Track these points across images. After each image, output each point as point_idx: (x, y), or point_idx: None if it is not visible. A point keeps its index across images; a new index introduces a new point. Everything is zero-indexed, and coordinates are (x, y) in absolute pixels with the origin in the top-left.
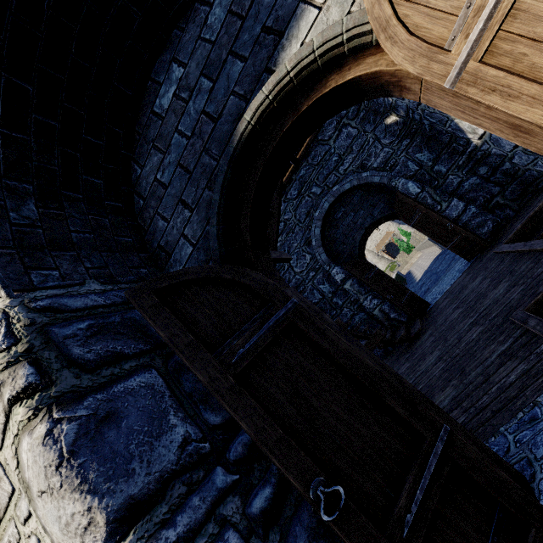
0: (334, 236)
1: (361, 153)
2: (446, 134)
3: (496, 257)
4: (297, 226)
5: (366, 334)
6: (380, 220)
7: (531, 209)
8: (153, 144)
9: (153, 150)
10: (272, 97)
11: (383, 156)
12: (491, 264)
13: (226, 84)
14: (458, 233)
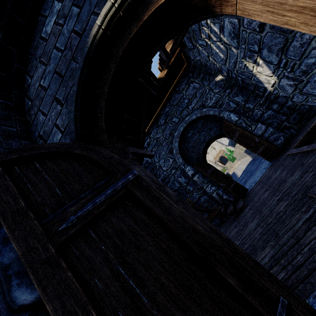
0: (187, 147)
1: (201, 98)
2: (252, 85)
3: (289, 157)
4: (164, 142)
5: (208, 209)
6: (214, 137)
7: (307, 127)
8: (39, 60)
9: (39, 64)
10: (118, 5)
11: (214, 99)
12: (286, 161)
13: (89, 8)
14: (263, 144)
